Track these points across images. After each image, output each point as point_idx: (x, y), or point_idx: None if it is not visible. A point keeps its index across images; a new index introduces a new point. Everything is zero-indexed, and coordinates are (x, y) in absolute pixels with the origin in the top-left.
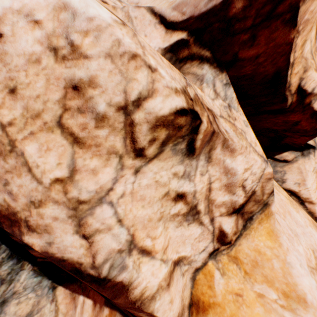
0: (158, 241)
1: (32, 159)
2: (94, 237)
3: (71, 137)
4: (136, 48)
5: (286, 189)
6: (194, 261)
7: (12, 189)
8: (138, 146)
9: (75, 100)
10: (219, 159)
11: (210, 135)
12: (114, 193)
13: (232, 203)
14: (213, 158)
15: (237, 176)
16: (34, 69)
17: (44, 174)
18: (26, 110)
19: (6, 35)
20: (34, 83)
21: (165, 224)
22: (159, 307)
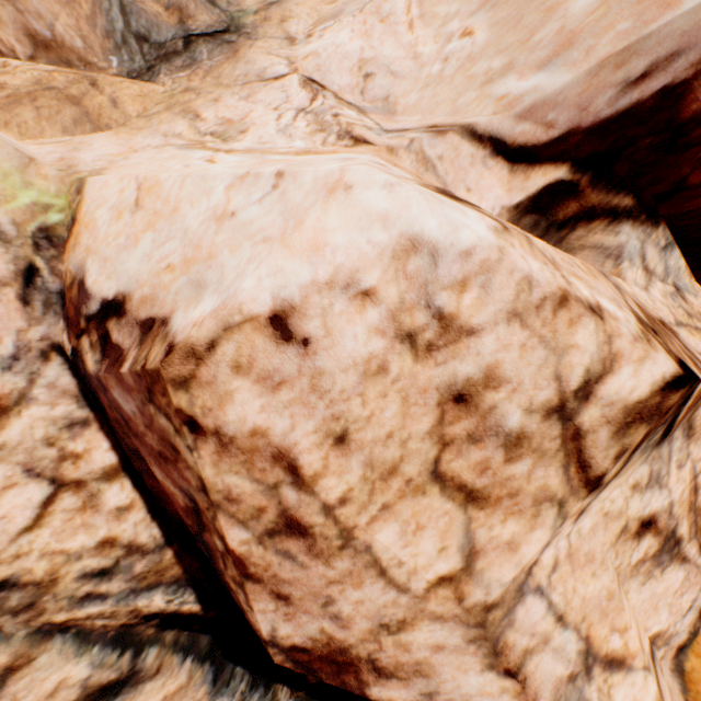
0: (631, 634)
1: (388, 554)
2: (525, 667)
3: (459, 493)
4: (551, 275)
5: None
6: (674, 635)
7: (340, 610)
8: (593, 474)
9: (461, 422)
10: None
11: None
12: (539, 568)
13: None
14: (695, 426)
15: None
16: (377, 385)
17: (413, 575)
18: (369, 466)
19: (314, 339)
20: (380, 412)
21: (623, 587)
22: None
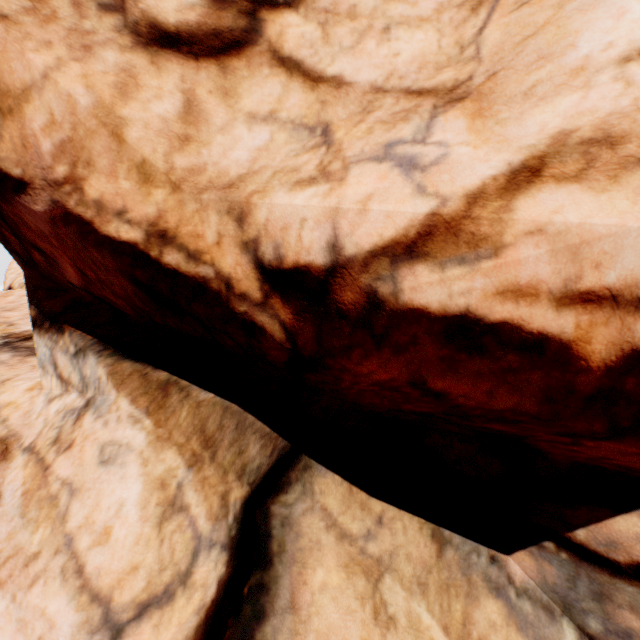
0: None
1: None
2: None
3: None
4: None
5: None
6: None
7: None
8: None
9: None
10: None
11: None
12: None
13: None
14: None
15: None
16: None
17: None
18: None
19: None
20: None
21: None
22: None
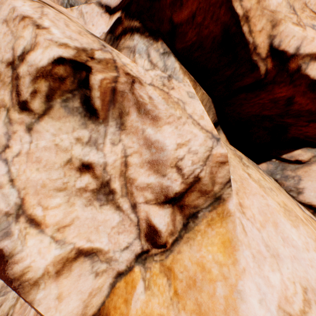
0: (50, 213)
1: None
2: None
3: None
4: (33, 14)
5: (305, 203)
6: (115, 261)
7: None
8: (22, 99)
9: None
10: (136, 127)
11: (111, 93)
12: (10, 151)
13: (163, 188)
14: (127, 126)
15: (167, 152)
16: None
17: None
18: None
19: None
20: None
21: (71, 199)
22: (42, 300)
